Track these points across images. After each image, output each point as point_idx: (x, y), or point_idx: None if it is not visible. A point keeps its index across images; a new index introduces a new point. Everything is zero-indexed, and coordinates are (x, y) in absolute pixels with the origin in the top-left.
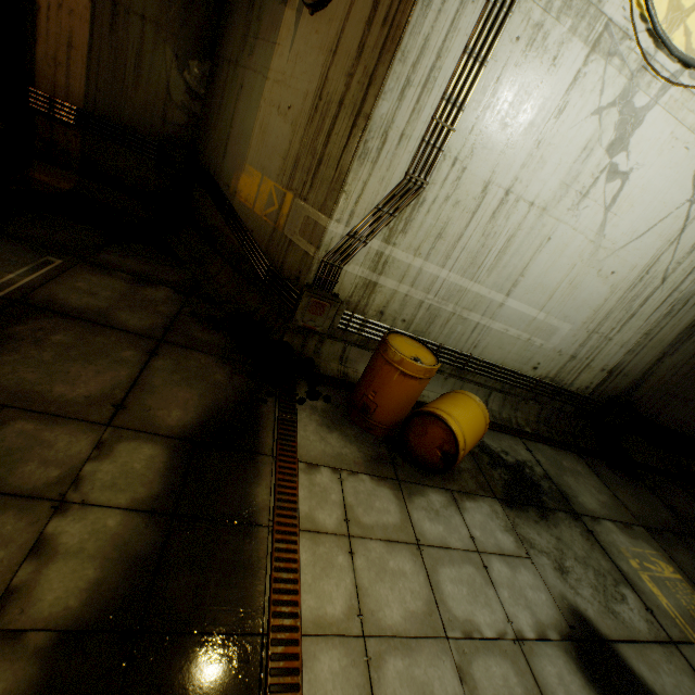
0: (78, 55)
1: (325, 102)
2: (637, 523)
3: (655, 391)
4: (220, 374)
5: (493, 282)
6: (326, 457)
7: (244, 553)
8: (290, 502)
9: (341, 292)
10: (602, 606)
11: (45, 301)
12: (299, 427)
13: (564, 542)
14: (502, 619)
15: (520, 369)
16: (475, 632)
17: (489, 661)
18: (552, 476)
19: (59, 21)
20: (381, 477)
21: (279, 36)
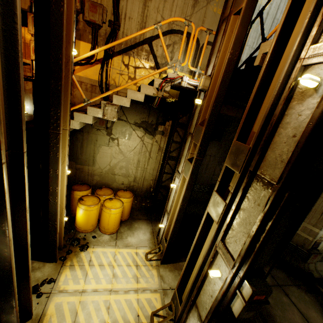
0: None
1: None
2: None
3: None
4: (305, 295)
5: None
6: None
7: None
8: None
9: (318, 248)
10: None
11: None
12: None
13: None
14: None
15: None
16: None
17: None
18: None
19: None
20: None
21: None
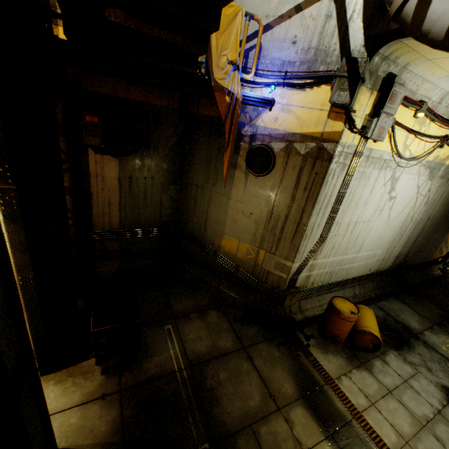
0: (114, 206)
1: (275, 215)
2: (433, 324)
3: (413, 254)
4: (275, 351)
5: (353, 251)
6: (338, 370)
7: (358, 434)
8: (349, 402)
9: (297, 284)
10: (448, 378)
11: (195, 357)
12: (318, 360)
13: (421, 354)
14: (430, 406)
15: (364, 273)
16: (428, 418)
17: (438, 427)
18: (396, 319)
19: (103, 195)
20: (357, 366)
21: (234, 181)
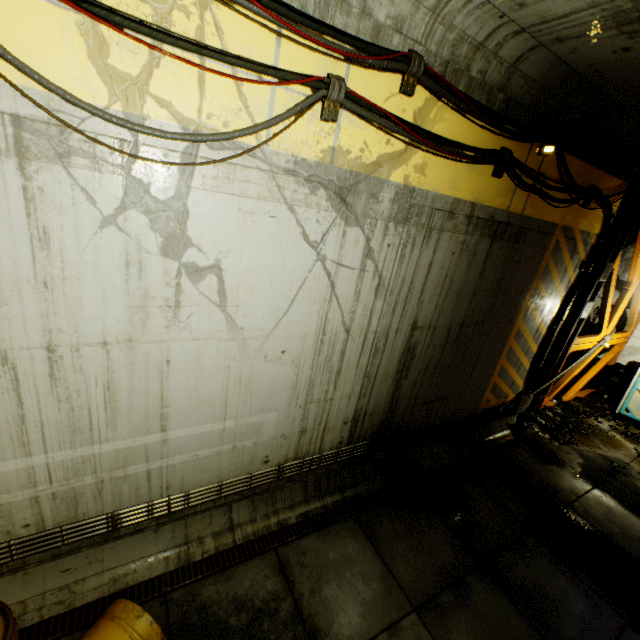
0: None
1: None
2: (409, 609)
3: (412, 407)
4: None
5: (130, 430)
6: None
7: None
8: None
9: None
10: None
11: None
12: None
13: None
14: None
15: (250, 471)
16: None
17: None
18: (304, 604)
19: None
20: None
21: None
